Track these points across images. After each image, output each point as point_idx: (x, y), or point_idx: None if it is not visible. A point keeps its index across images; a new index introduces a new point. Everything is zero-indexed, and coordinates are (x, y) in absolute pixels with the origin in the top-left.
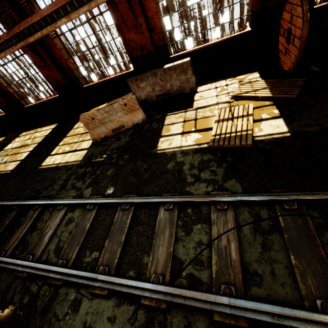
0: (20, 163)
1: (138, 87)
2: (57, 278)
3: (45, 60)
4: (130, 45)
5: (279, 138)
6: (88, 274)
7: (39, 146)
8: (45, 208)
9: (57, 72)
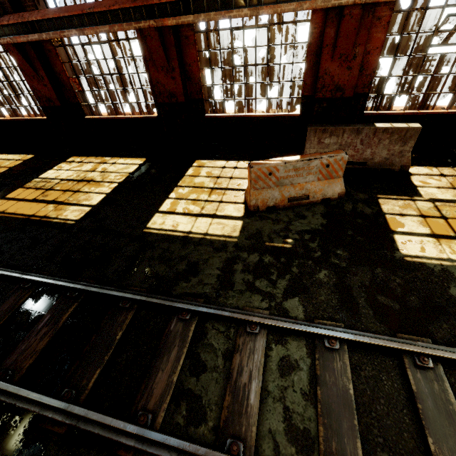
0: (92, 211)
1: (318, 142)
2: None
3: (170, 59)
4: (321, 79)
5: None
6: None
7: (123, 190)
8: (204, 322)
9: (179, 81)
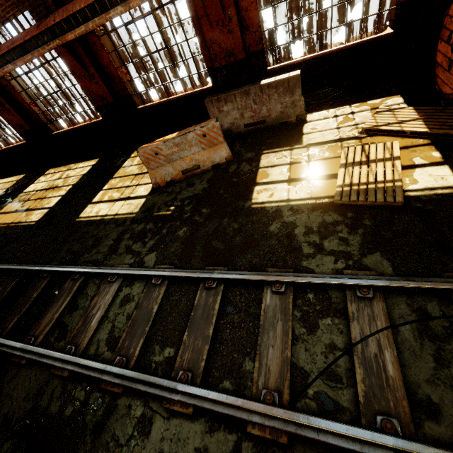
0: (48, 212)
1: (219, 112)
2: (114, 383)
3: (87, 68)
4: (211, 49)
5: (446, 194)
6: (163, 381)
7: (74, 190)
8: (89, 279)
9: (102, 85)
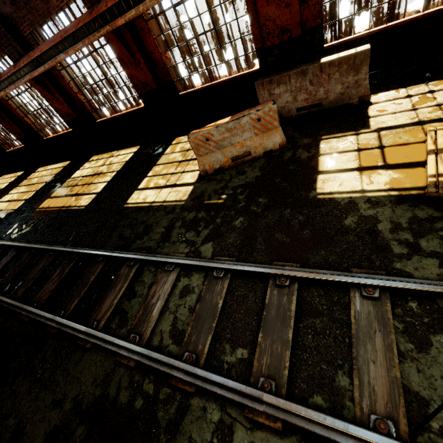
0: (96, 197)
1: (269, 95)
2: (185, 380)
3: (133, 54)
4: (264, 27)
5: None
6: (244, 387)
7: (119, 176)
8: (144, 266)
9: (147, 71)
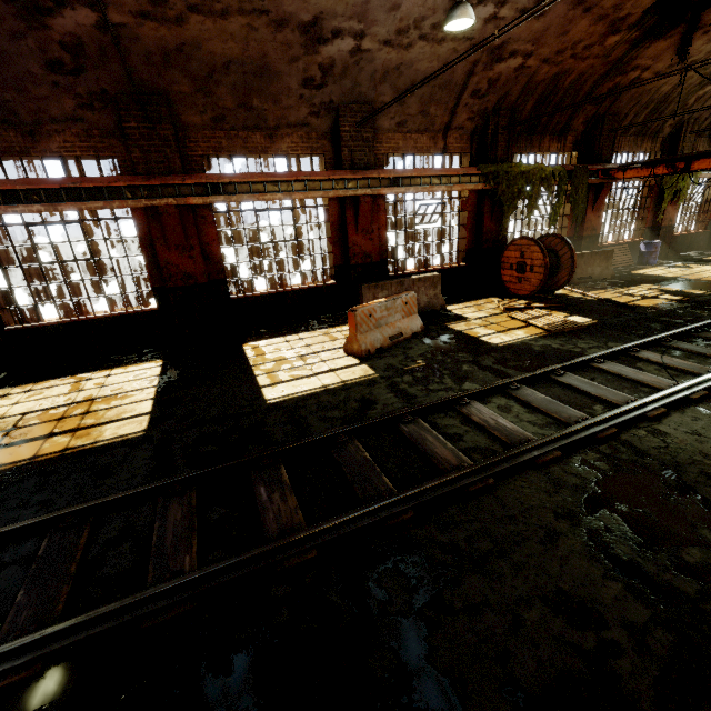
0: (156, 416)
1: (374, 298)
2: (604, 430)
3: (187, 237)
4: (352, 249)
5: (594, 323)
6: (633, 404)
7: (176, 388)
8: (424, 419)
9: (200, 260)
